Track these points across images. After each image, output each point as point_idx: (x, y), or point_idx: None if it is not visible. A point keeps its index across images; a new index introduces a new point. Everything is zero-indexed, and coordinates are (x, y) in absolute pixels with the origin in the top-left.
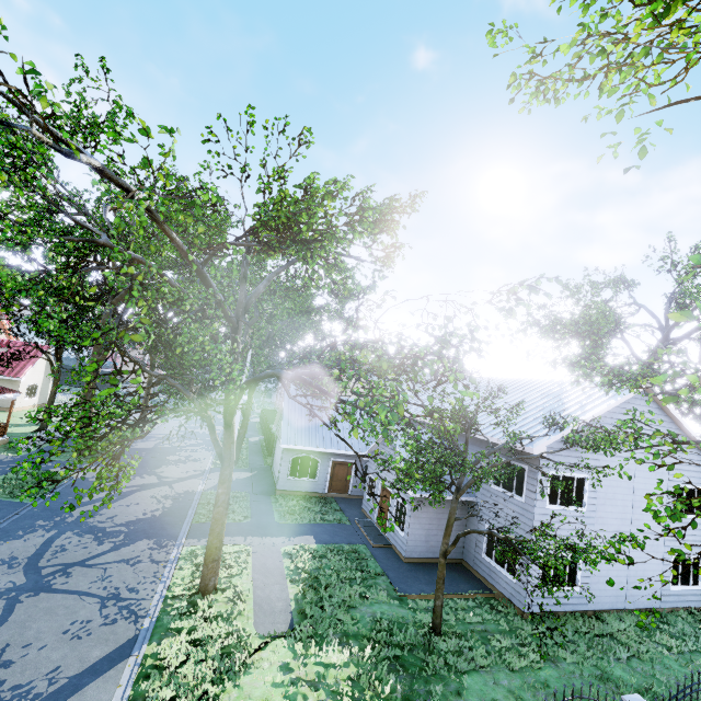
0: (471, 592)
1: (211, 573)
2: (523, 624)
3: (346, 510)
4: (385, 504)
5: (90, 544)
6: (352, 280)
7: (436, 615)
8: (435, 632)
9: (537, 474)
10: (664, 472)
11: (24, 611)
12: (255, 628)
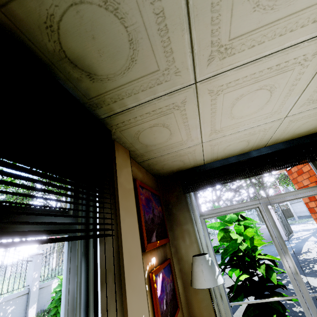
0: None
1: None
2: None
3: None
4: None
5: None
6: None
7: None
8: None
9: None
10: None
11: None
12: None
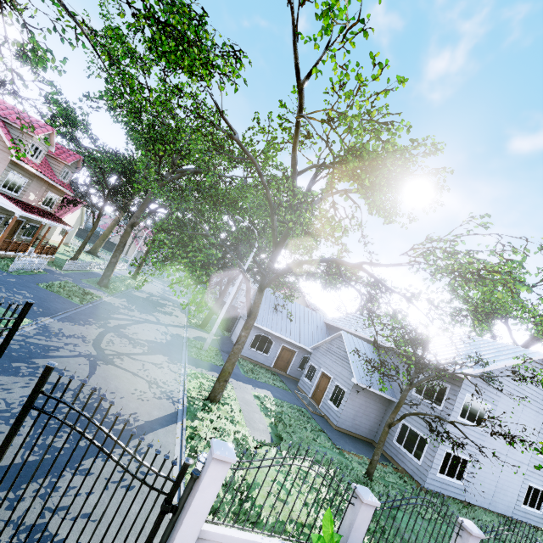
0: (383, 463)
1: (221, 389)
2: (422, 494)
3: (287, 383)
4: (322, 386)
5: (128, 345)
6: (395, 215)
7: (372, 465)
8: (368, 477)
9: (458, 392)
10: (539, 421)
11: (103, 371)
12: (250, 434)
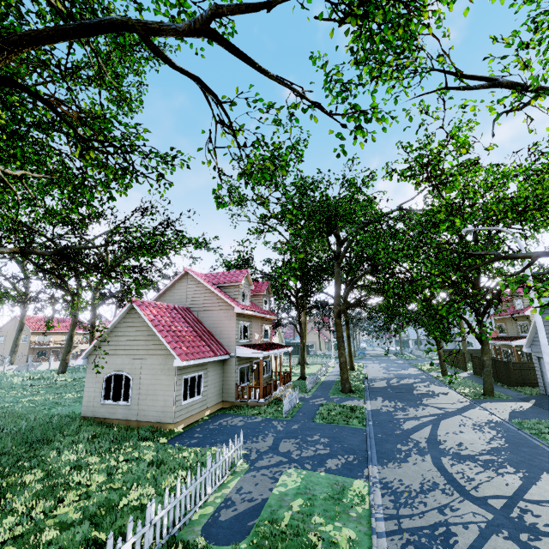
0: None
1: None
2: None
3: None
4: None
5: (489, 474)
6: None
7: None
8: None
9: None
10: None
11: None
12: None
